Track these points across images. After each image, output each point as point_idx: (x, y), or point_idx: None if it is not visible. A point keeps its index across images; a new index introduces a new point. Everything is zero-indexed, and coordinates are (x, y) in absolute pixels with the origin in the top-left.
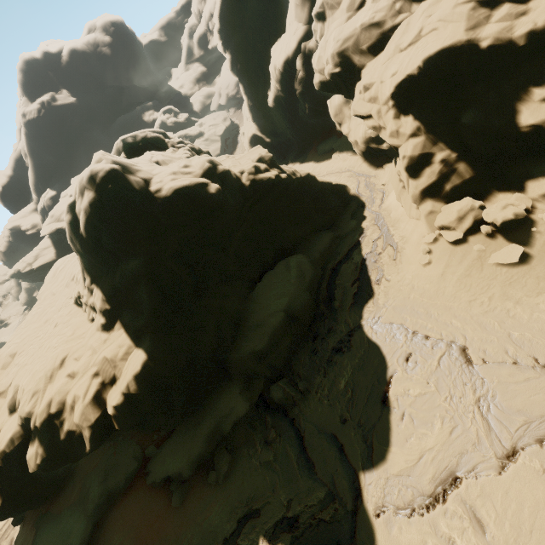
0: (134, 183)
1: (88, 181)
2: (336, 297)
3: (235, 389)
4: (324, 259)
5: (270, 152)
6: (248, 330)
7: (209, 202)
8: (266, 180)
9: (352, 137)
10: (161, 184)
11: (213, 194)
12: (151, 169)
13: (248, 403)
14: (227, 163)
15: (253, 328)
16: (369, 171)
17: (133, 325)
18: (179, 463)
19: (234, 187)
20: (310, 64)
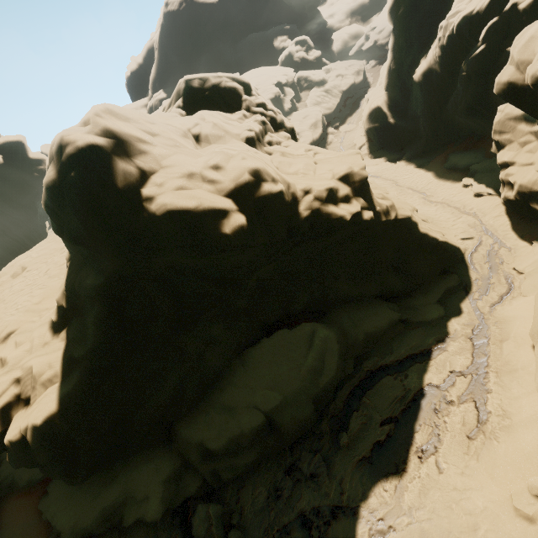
0: (120, 176)
1: (57, 151)
2: (351, 425)
3: (164, 470)
4: (367, 346)
5: (387, 135)
6: (214, 406)
7: (217, 243)
8: (335, 217)
9: (508, 176)
10: (157, 190)
11: (226, 235)
12: (166, 153)
13: (163, 507)
14: (297, 166)
15: (221, 408)
16: (505, 234)
17: (71, 349)
18: (65, 520)
19: (280, 216)
20: (505, 37)
